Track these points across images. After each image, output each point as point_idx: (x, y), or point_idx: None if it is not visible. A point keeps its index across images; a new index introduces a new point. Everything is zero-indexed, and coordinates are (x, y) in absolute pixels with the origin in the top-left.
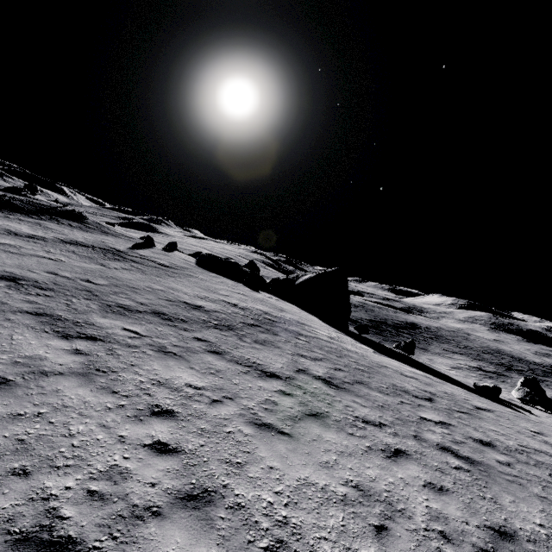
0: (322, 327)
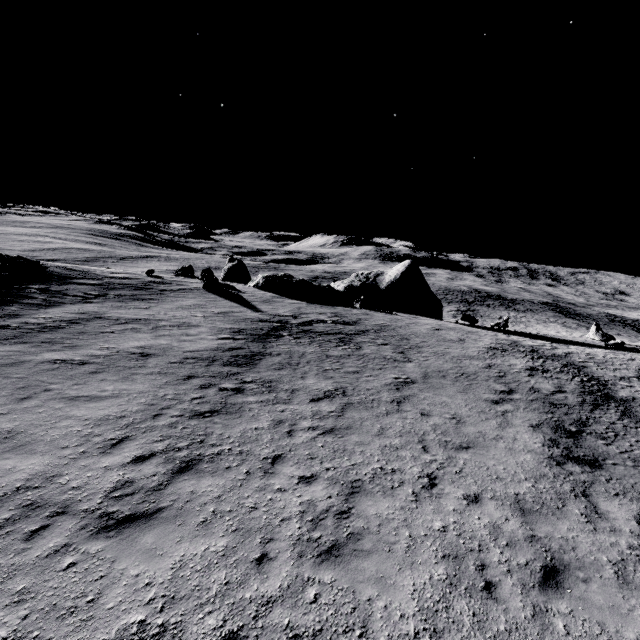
0: (500, 335)
